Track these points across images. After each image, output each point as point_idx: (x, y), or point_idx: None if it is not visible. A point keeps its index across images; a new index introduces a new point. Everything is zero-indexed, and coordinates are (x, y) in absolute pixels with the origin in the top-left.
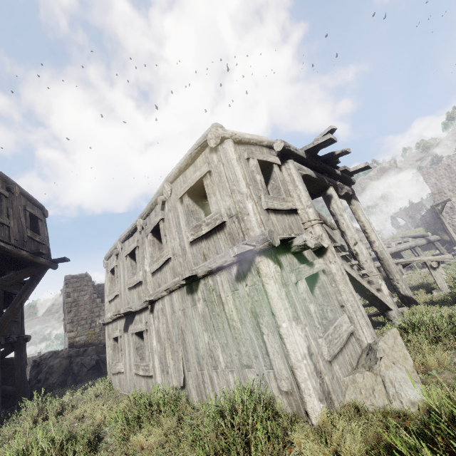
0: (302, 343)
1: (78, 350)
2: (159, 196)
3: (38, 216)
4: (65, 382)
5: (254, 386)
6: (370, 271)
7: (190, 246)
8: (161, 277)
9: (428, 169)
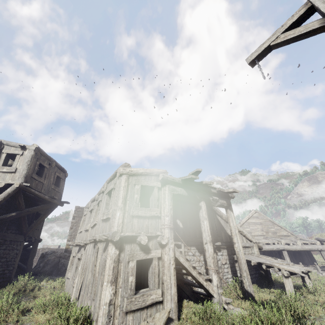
0: (108, 296)
1: (65, 254)
2: (103, 187)
3: (61, 177)
4: (52, 272)
5: (92, 311)
6: (209, 265)
7: (101, 222)
8: (92, 232)
9: None
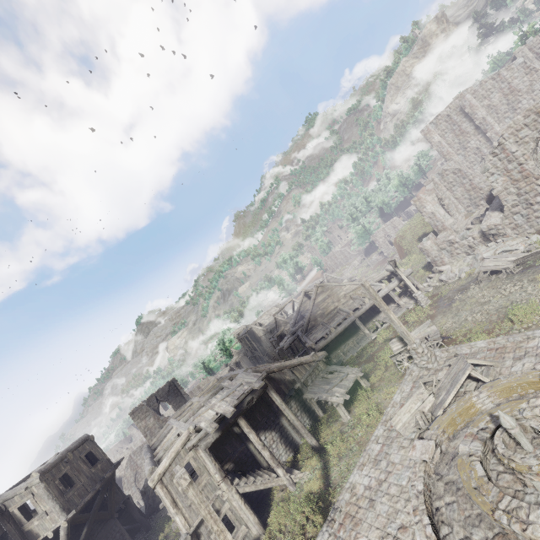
0: None
1: None
2: None
3: (90, 449)
4: None
5: None
6: (272, 465)
7: None
8: None
9: (428, 127)
